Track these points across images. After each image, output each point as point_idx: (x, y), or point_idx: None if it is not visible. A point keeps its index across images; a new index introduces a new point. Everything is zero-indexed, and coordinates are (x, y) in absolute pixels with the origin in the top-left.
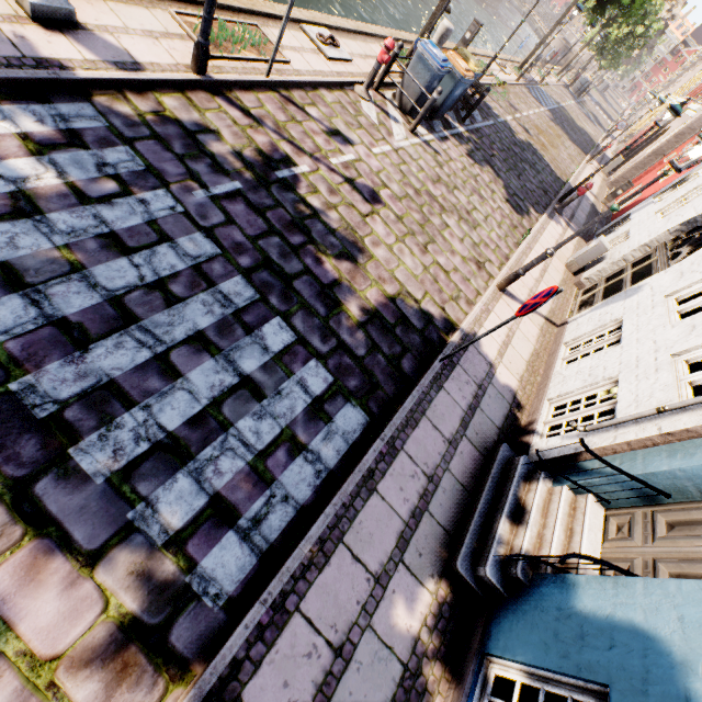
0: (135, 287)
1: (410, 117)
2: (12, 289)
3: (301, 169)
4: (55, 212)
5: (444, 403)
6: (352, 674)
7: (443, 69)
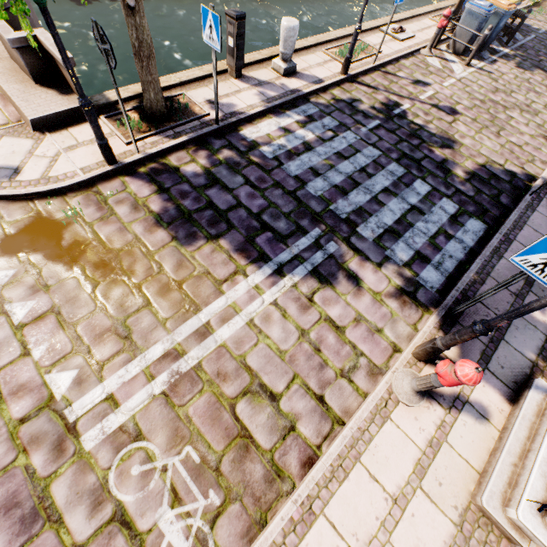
0: (354, 172)
1: (463, 56)
2: (317, 176)
3: (405, 107)
4: (317, 147)
5: (539, 218)
6: (513, 330)
7: (490, 12)
